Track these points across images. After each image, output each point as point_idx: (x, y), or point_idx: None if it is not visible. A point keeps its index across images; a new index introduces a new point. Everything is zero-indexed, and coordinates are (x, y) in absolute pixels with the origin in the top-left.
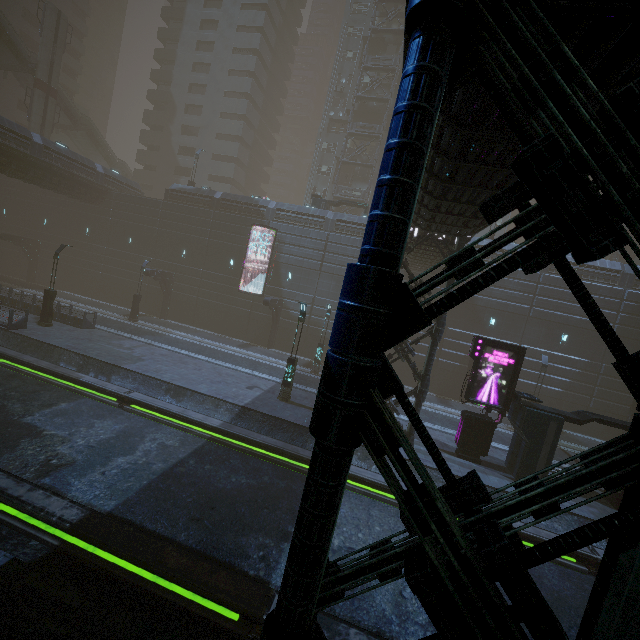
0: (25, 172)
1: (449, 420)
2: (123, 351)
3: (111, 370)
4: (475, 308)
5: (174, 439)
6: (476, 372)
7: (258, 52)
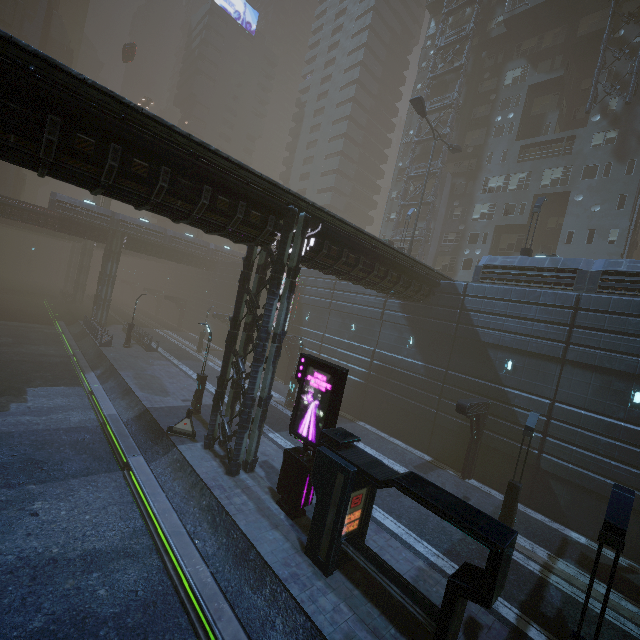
0: (162, 254)
1: None
2: (143, 365)
3: (114, 374)
4: (484, 346)
5: (81, 418)
6: (298, 397)
7: (347, 135)
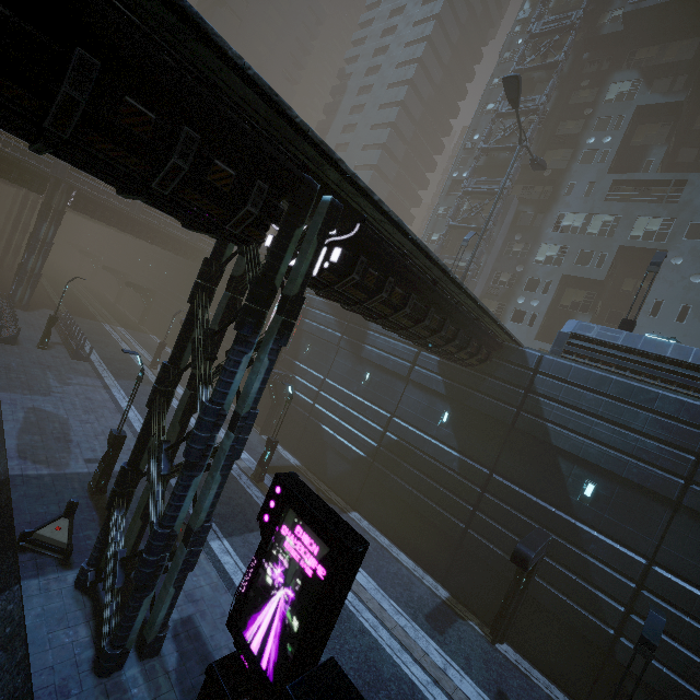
0: (126, 226)
1: (368, 661)
2: (52, 383)
3: None
4: (553, 452)
5: None
6: (256, 563)
7: (395, 125)
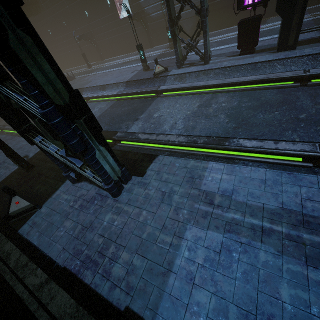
0: None
1: None
2: (84, 82)
3: (81, 91)
4: None
5: (104, 105)
6: None
7: None
